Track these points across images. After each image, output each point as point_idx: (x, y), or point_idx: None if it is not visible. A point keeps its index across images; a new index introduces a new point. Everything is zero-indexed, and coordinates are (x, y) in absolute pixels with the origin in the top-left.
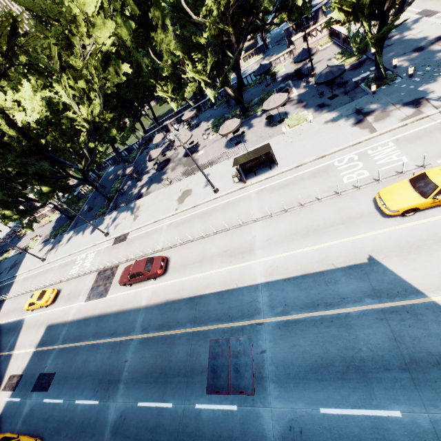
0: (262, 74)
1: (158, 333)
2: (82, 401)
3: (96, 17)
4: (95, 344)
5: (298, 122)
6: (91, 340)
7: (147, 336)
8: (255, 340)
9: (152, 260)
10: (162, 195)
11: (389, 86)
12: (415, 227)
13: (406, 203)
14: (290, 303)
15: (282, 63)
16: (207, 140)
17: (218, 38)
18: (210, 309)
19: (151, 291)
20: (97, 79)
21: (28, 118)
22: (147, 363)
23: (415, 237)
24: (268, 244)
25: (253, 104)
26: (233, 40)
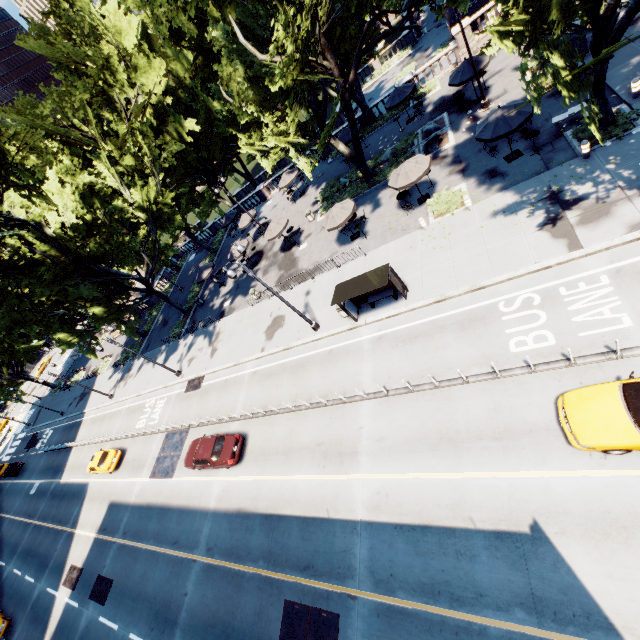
0: (398, 105)
1: (224, 563)
2: (136, 637)
3: (135, 54)
4: (155, 552)
5: (447, 207)
6: (151, 544)
7: (212, 563)
8: (343, 624)
9: (222, 442)
10: (247, 318)
11: (619, 142)
12: (626, 483)
13: (608, 438)
14: (398, 574)
15: (436, 75)
16: (314, 224)
17: (303, 82)
18: (290, 545)
19: (222, 486)
20: (147, 149)
21: (64, 221)
22: (209, 608)
23: (621, 504)
24: (378, 448)
25: (384, 159)
26: (335, 73)
